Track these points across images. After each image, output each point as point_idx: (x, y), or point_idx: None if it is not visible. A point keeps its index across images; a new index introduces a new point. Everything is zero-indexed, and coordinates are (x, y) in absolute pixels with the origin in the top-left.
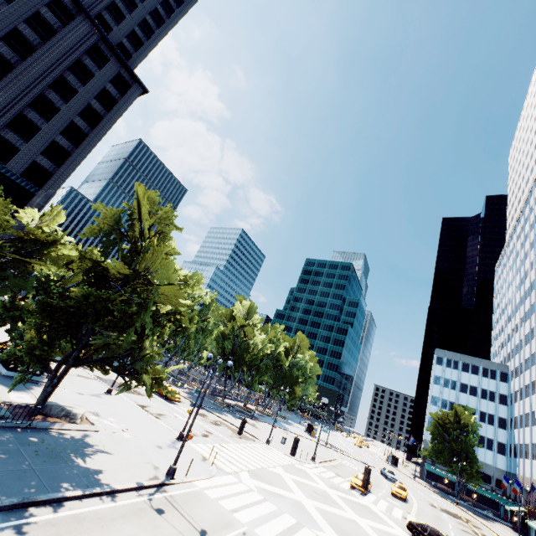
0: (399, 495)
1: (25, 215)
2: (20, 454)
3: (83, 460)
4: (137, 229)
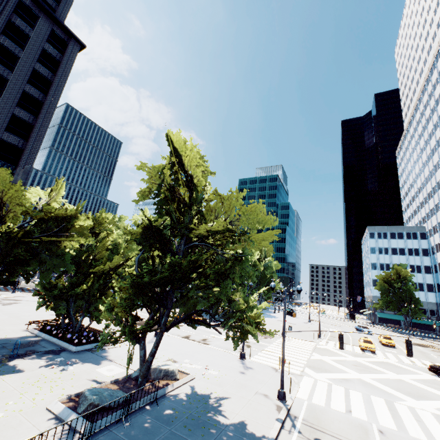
0: (389, 344)
1: (29, 195)
2: (178, 437)
3: (221, 416)
4: (180, 182)
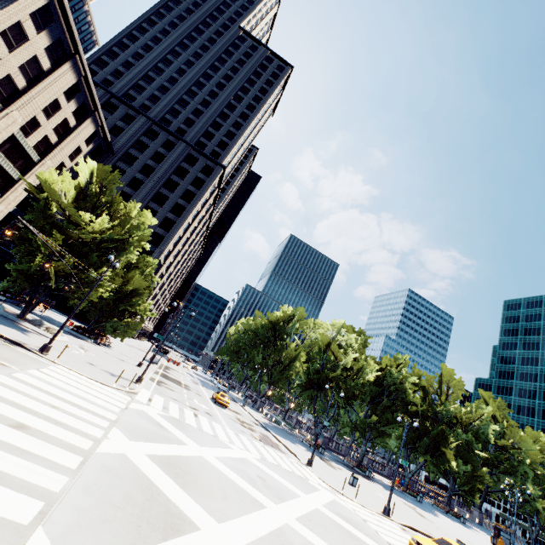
0: None
1: None
2: None
3: None
4: (94, 191)
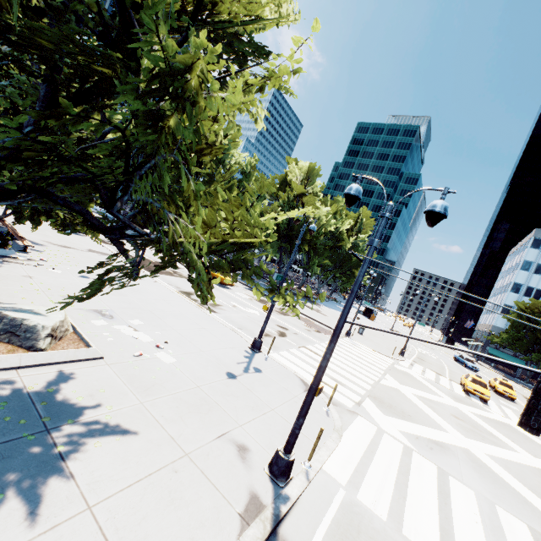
0: (507, 395)
1: None
2: None
3: (12, 508)
4: None
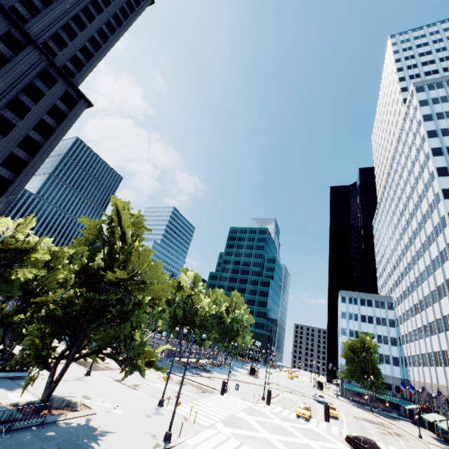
0: (332, 415)
1: None
2: None
3: (96, 443)
4: (117, 236)
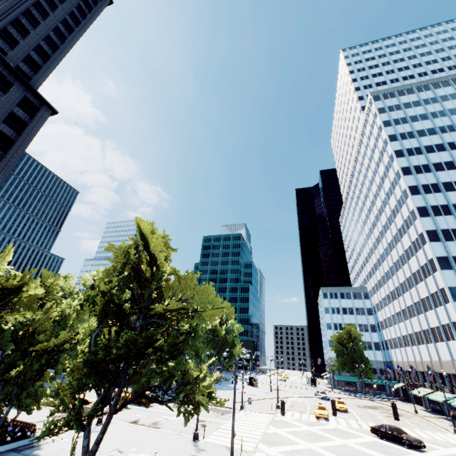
0: (342, 409)
1: None
2: None
3: None
4: (144, 260)
